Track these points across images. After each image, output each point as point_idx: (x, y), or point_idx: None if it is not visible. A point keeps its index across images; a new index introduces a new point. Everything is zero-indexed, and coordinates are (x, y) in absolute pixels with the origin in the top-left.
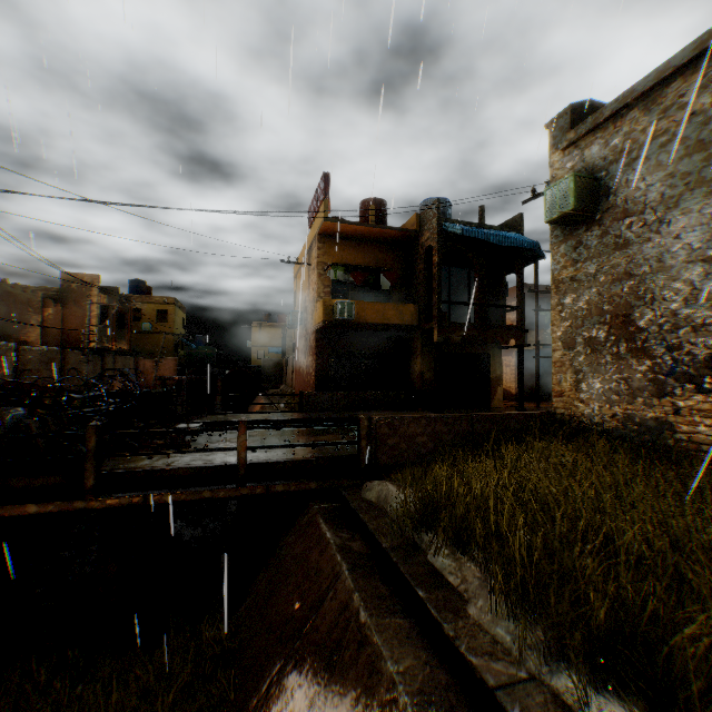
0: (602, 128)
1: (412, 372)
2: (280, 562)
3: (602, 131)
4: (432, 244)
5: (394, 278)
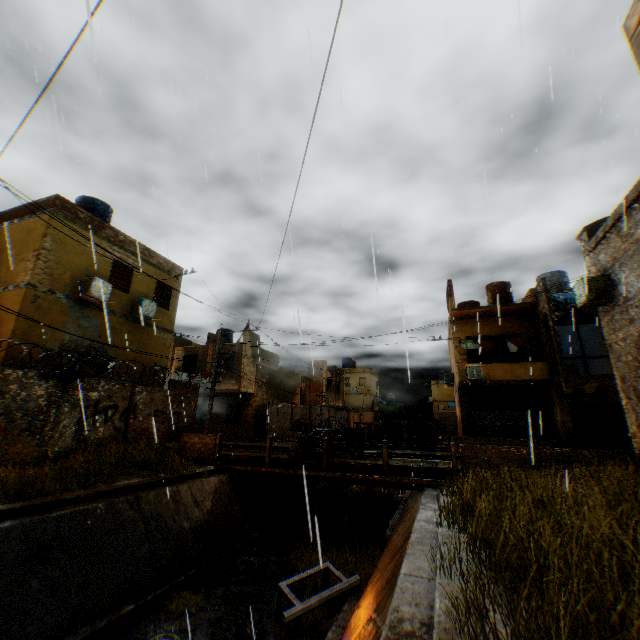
0: (601, 243)
1: (554, 421)
2: (405, 519)
3: (601, 245)
4: (544, 312)
5: (518, 342)
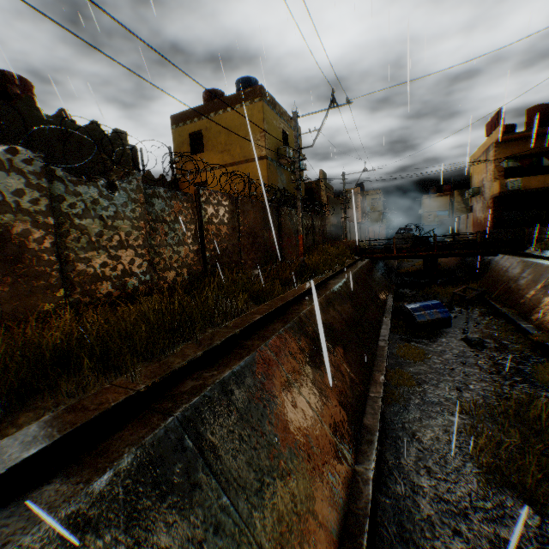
0: None
1: None
2: (492, 268)
3: None
4: None
5: None
